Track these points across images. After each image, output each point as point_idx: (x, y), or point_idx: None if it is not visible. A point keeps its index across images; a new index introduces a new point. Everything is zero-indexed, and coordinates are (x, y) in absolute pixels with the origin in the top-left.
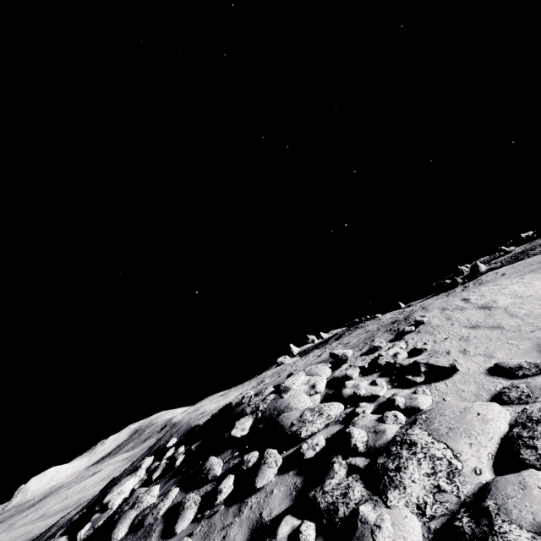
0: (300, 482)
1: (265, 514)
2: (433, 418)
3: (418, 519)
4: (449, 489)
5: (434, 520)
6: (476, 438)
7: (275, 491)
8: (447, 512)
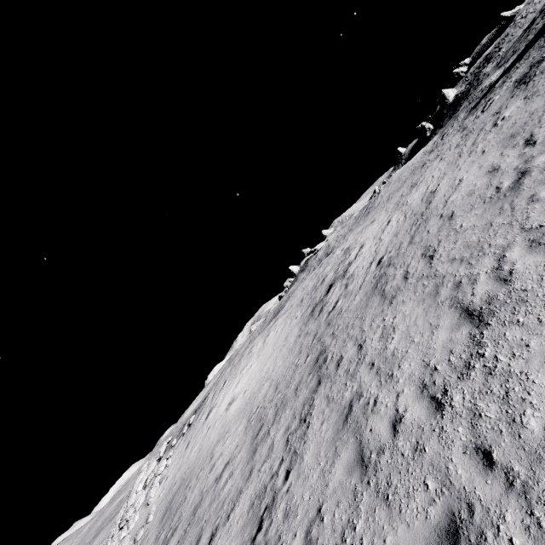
0: None
1: None
2: None
3: None
4: None
5: None
6: None
7: None
8: None
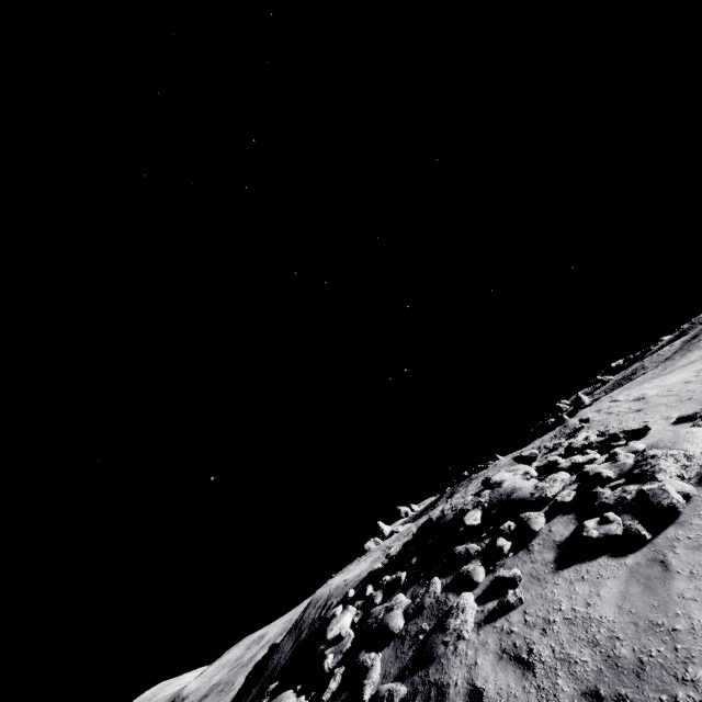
0: (572, 516)
1: (558, 538)
2: (656, 444)
3: (682, 482)
4: (692, 464)
5: (691, 480)
6: (693, 441)
7: (554, 528)
8: (697, 474)
